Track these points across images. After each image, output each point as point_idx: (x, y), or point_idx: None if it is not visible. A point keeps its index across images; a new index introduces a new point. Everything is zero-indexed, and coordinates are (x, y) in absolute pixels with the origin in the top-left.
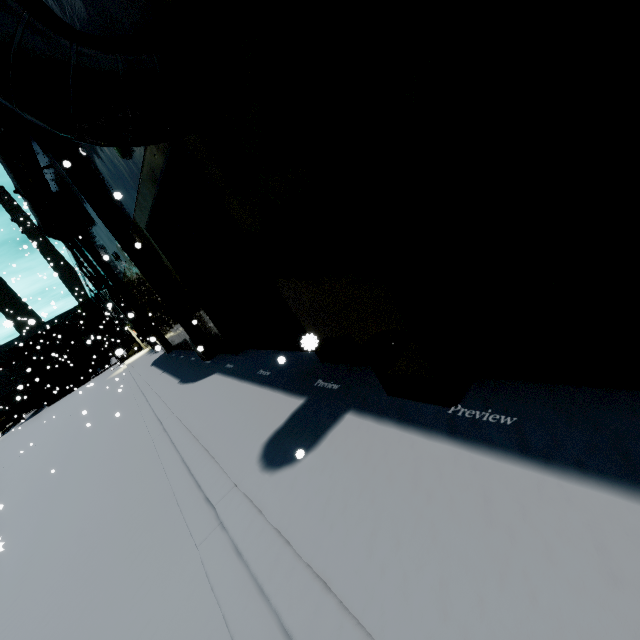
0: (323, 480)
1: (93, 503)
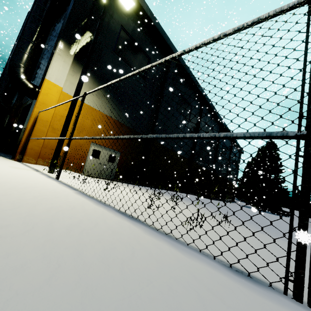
0: None
1: None
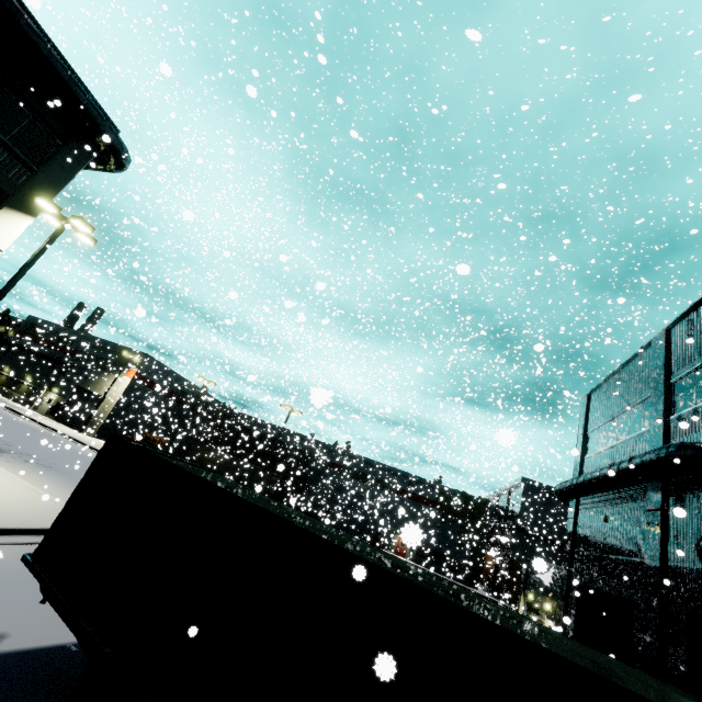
0: None
1: None
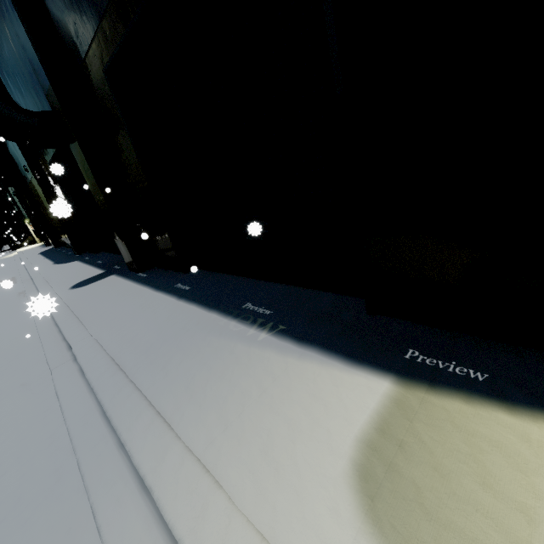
0: (87, 289)
1: None
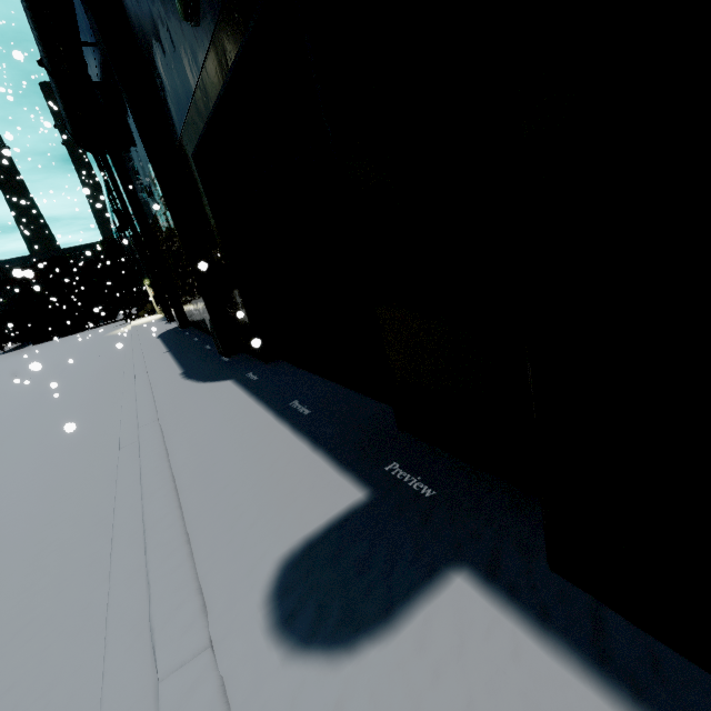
0: None
1: (4, 521)
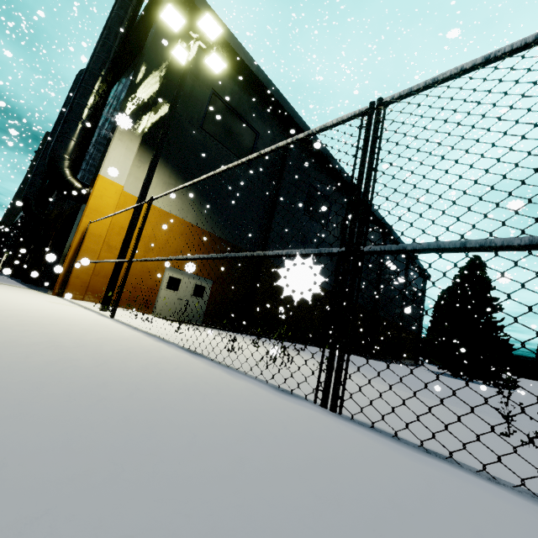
0: None
1: None
